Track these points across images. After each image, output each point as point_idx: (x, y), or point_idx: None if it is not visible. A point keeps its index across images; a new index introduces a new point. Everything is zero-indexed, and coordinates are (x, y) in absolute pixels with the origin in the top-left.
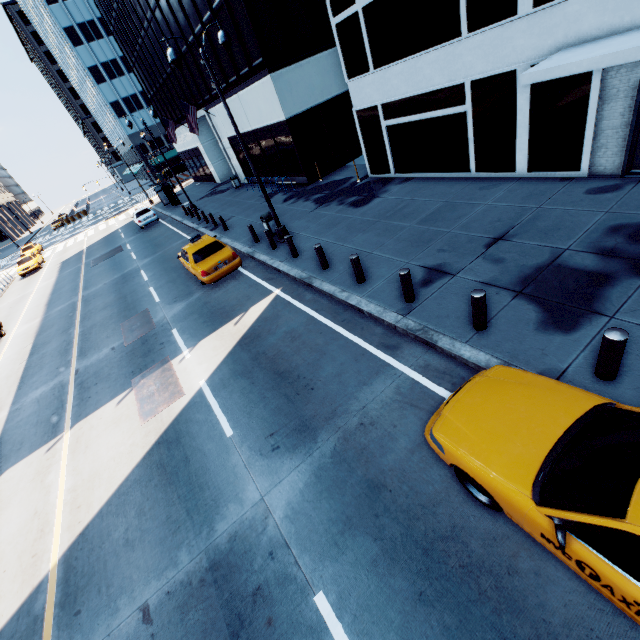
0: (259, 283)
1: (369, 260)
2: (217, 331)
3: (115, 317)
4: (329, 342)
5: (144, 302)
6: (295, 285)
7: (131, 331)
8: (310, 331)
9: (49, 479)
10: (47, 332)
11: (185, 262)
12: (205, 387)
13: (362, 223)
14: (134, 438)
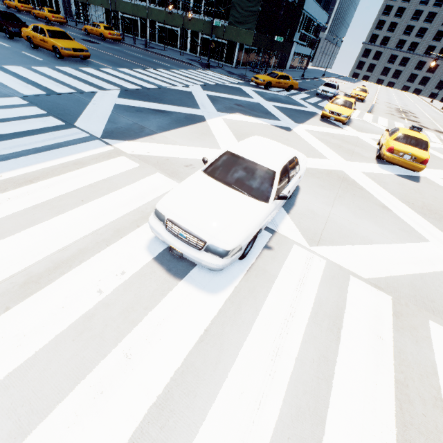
0: None
1: None
2: None
3: None
4: None
5: None
6: None
7: None
8: None
9: None
10: None
11: None
12: None
13: None
14: None
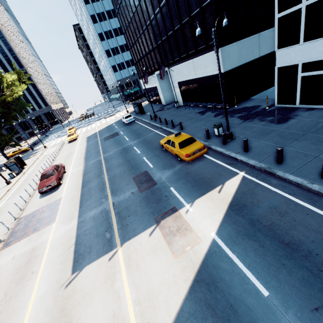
0: (223, 165)
1: (320, 161)
2: (206, 195)
3: (127, 172)
4: (322, 225)
5: (143, 166)
6: (255, 171)
7: (141, 183)
8: (294, 210)
9: (116, 285)
10: (88, 174)
11: (170, 147)
12: (217, 239)
13: (291, 134)
14: (173, 269)
